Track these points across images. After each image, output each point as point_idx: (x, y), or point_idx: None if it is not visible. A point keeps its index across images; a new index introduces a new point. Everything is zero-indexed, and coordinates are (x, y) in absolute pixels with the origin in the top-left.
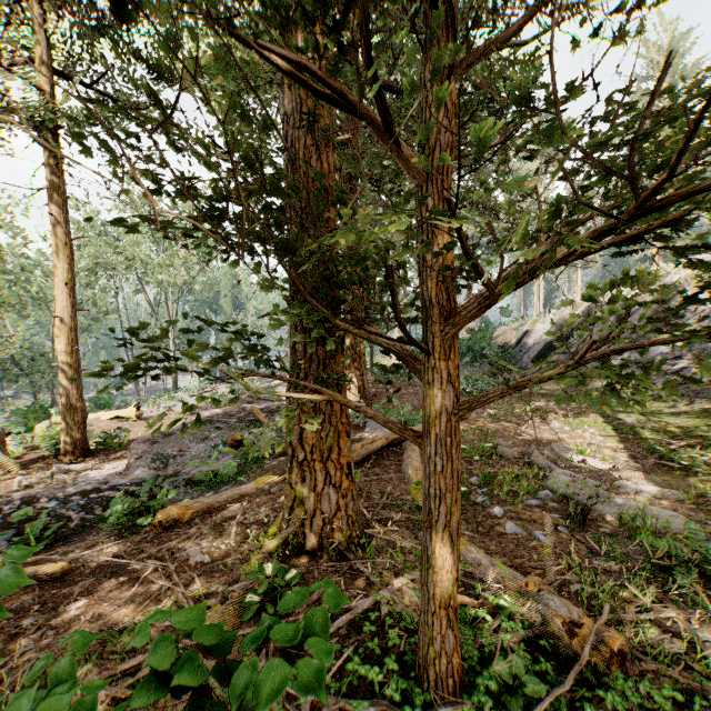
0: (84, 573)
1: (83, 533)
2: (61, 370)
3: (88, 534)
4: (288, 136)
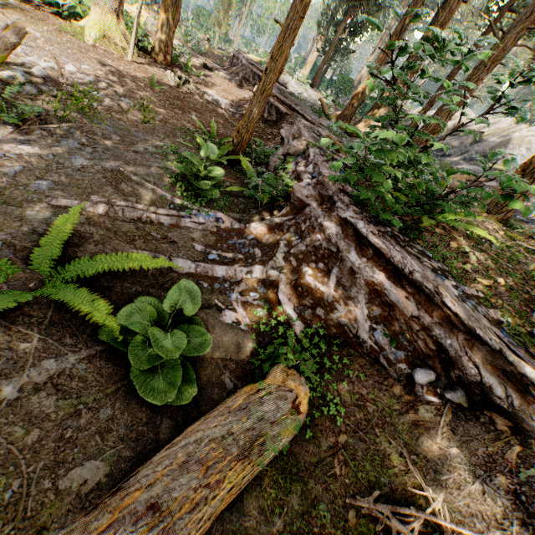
0: None
1: None
2: None
3: None
4: None
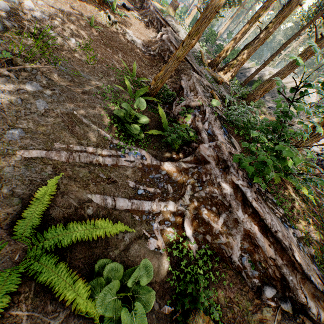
0: None
1: None
2: None
3: None
4: None
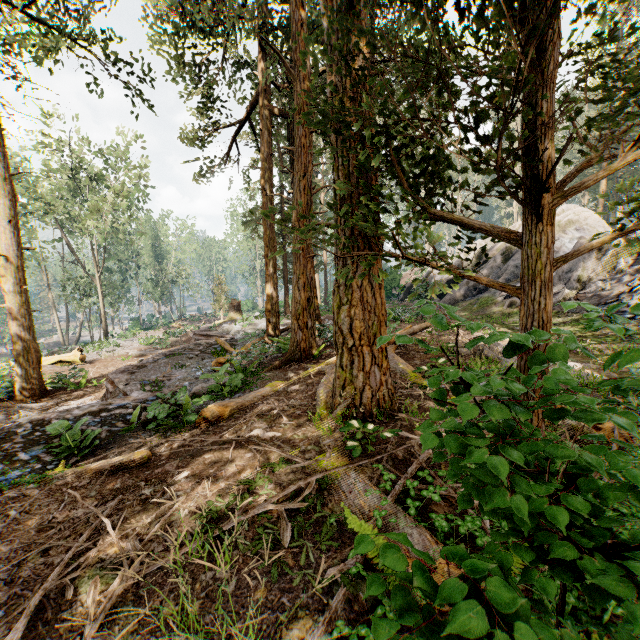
0: (162, 459)
1: (117, 442)
2: (11, 311)
3: (124, 441)
4: (332, 64)
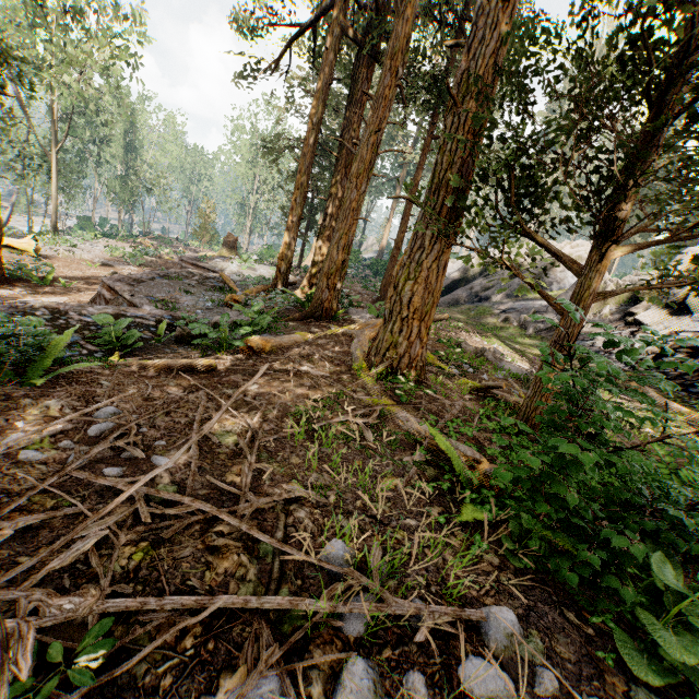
0: (222, 372)
1: (151, 349)
2: None
3: (160, 350)
4: (472, 47)
